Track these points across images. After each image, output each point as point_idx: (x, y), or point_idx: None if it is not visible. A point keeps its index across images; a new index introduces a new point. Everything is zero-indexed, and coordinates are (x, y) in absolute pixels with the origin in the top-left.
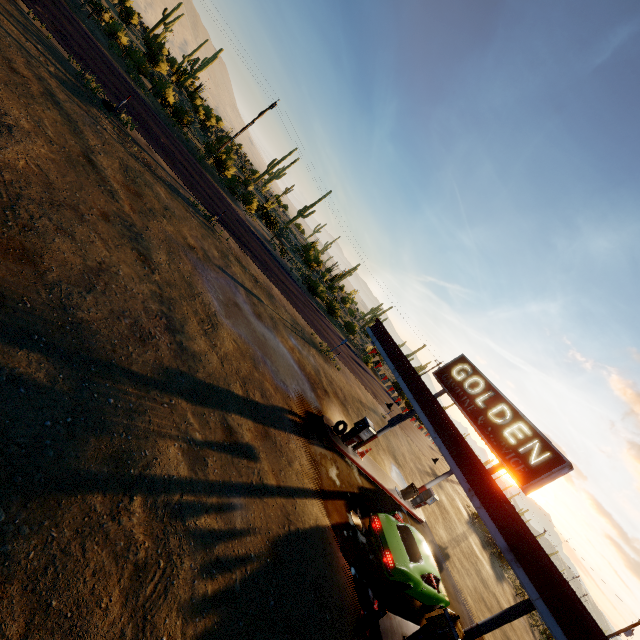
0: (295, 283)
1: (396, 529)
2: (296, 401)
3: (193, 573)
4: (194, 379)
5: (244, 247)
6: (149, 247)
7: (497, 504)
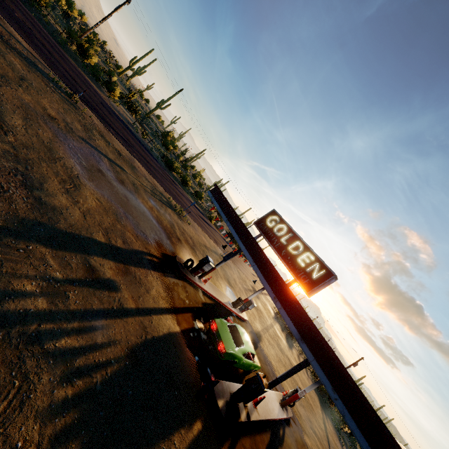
0: (155, 160)
1: (227, 328)
2: (154, 246)
3: (52, 385)
4: (54, 229)
5: (108, 125)
6: (1, 110)
7: (291, 305)
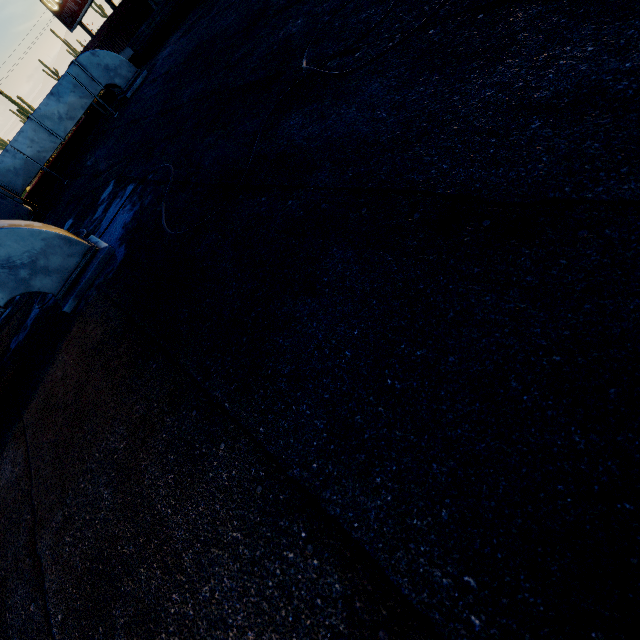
0: None
1: None
2: None
3: None
4: None
5: None
6: None
7: None
